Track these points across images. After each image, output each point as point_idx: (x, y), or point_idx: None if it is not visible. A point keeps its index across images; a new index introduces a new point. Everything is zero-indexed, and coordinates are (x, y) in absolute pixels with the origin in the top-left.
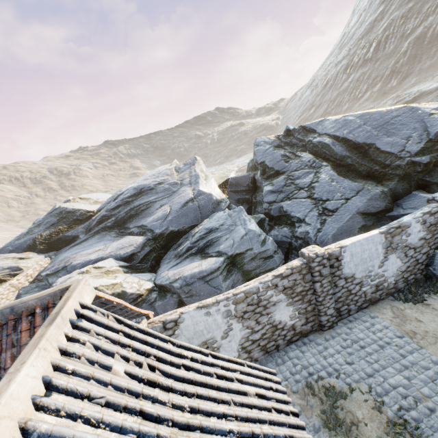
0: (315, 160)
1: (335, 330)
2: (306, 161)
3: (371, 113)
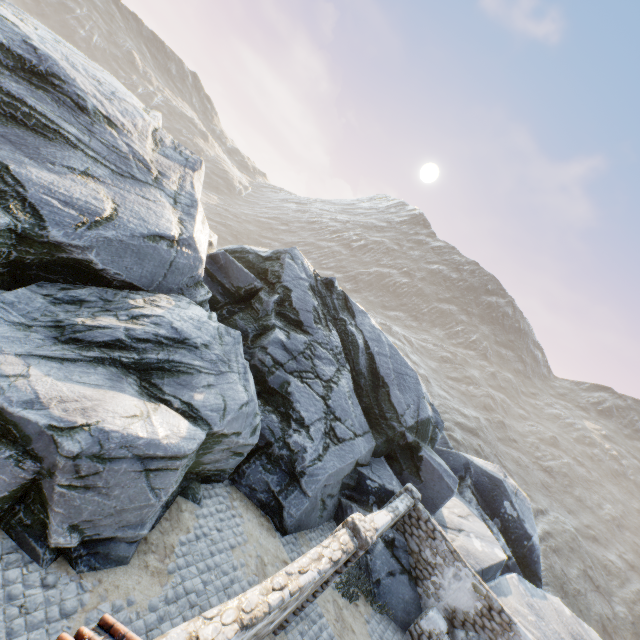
0: (342, 352)
1: (287, 636)
2: (334, 344)
3: (397, 352)
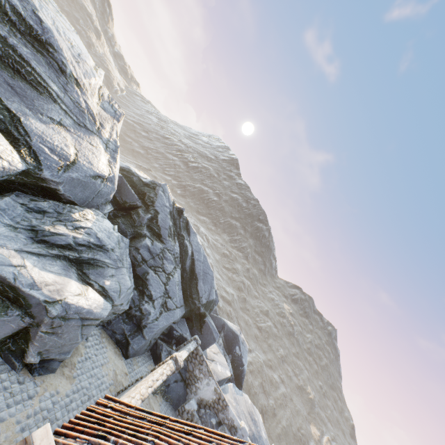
0: (179, 256)
1: None
2: (176, 251)
3: (207, 260)
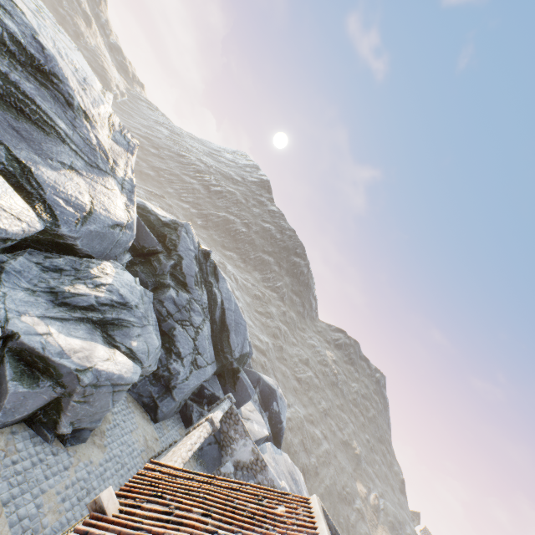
0: (208, 307)
1: None
2: (204, 301)
3: (238, 308)
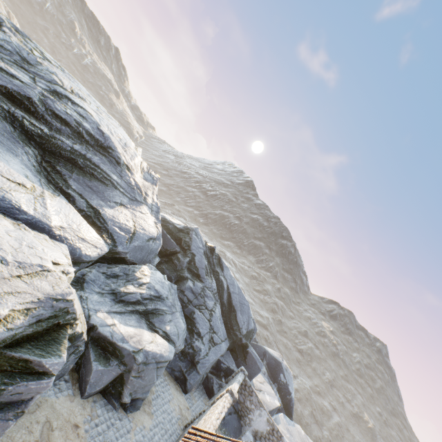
0: (217, 292)
1: None
2: (213, 287)
3: (241, 291)
